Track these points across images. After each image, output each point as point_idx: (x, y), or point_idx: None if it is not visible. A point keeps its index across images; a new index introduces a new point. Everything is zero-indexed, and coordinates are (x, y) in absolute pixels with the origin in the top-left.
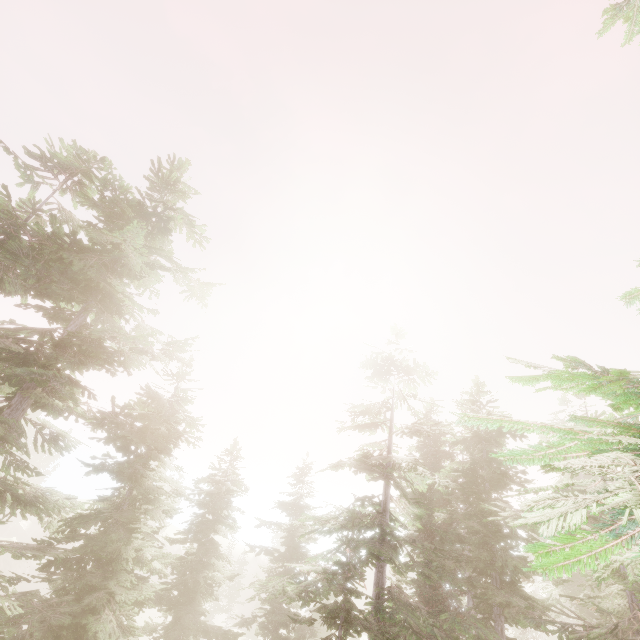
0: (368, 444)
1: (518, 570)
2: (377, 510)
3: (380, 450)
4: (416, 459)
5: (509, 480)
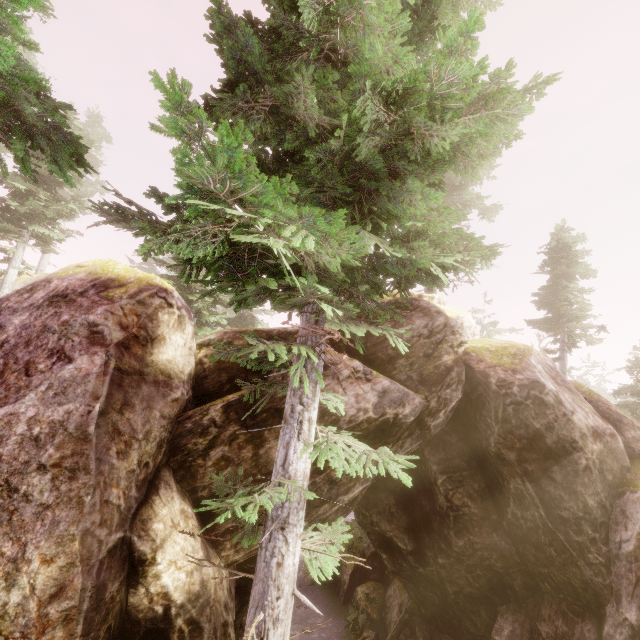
0: None
1: None
2: None
3: None
4: None
5: None
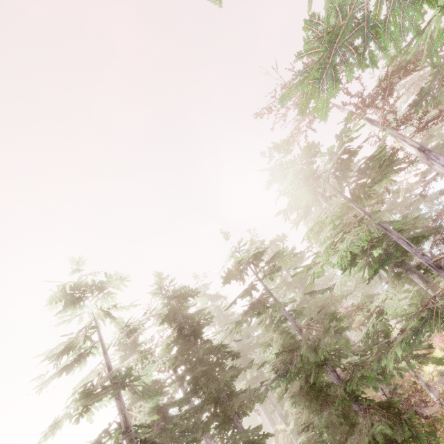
0: (81, 381)
1: (231, 379)
2: (122, 432)
3: (98, 376)
4: (141, 352)
5: (204, 324)
